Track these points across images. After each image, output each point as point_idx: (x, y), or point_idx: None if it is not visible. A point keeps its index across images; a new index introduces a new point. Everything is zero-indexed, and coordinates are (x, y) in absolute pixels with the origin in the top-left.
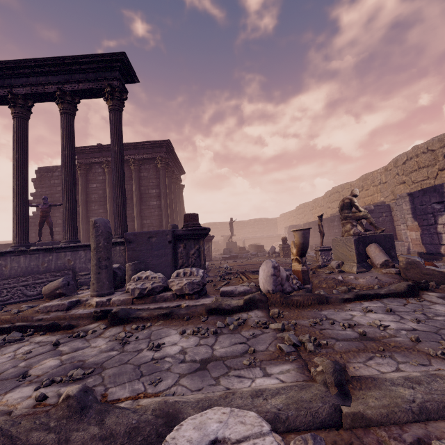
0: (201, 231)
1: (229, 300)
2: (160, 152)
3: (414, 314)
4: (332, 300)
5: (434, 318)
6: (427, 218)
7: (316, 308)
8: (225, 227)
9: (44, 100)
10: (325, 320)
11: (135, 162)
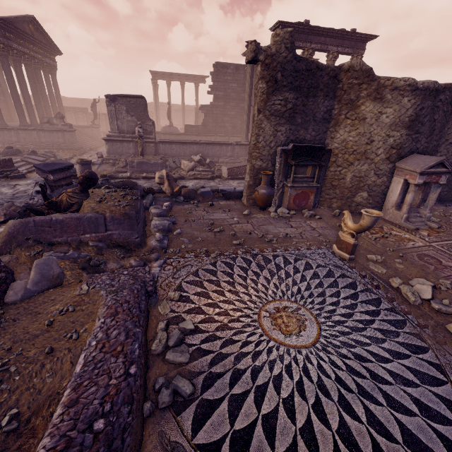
0: None
1: None
2: None
3: None
4: None
5: None
6: None
7: None
8: None
9: (318, 51)
10: None
11: None
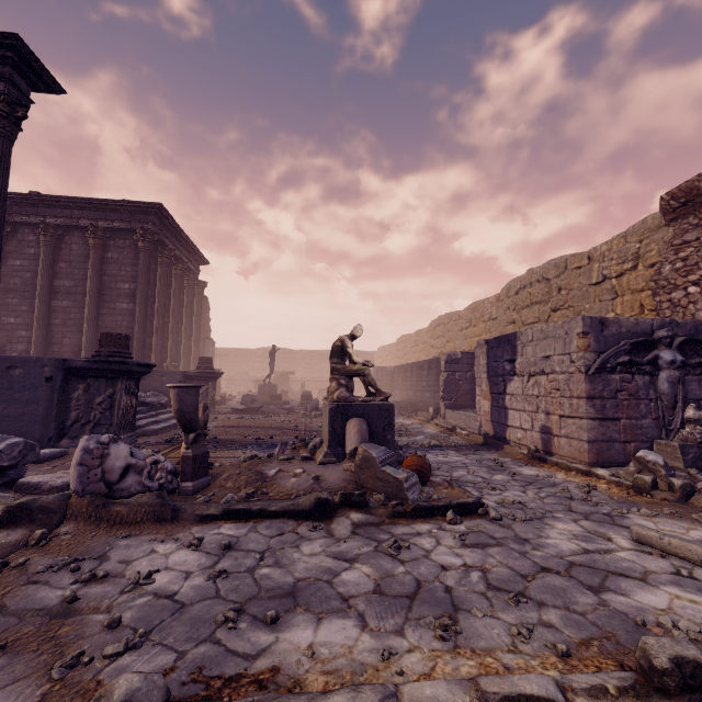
0: (117, 366)
1: (1, 502)
2: (145, 222)
3: (247, 558)
4: (185, 516)
5: (261, 569)
6: (498, 383)
7: (136, 530)
8: (292, 357)
9: None
10: (92, 559)
11: (97, 232)
